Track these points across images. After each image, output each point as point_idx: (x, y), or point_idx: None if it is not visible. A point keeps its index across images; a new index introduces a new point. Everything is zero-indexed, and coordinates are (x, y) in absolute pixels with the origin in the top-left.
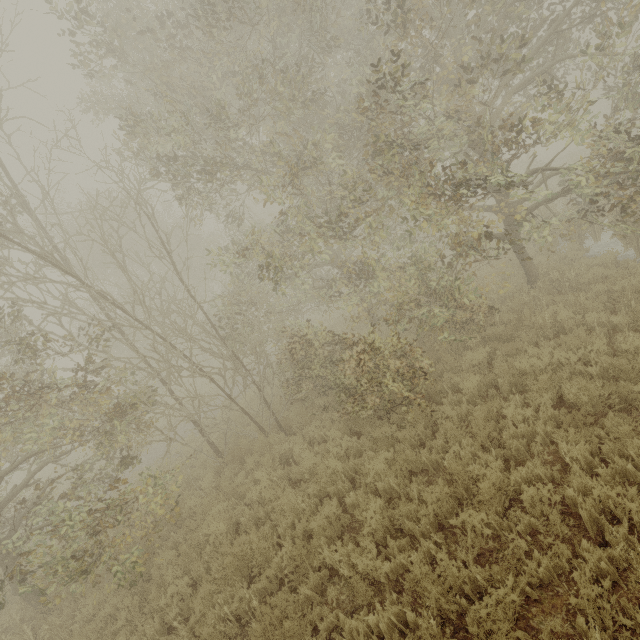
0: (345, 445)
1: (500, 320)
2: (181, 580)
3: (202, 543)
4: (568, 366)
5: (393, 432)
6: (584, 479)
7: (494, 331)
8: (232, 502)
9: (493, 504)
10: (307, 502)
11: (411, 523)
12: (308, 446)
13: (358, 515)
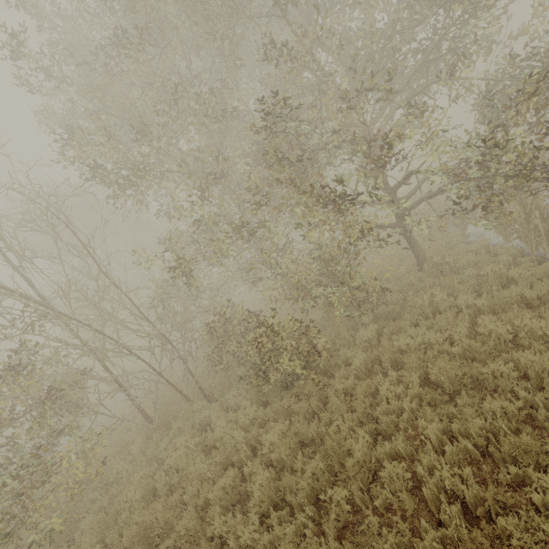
0: (252, 415)
1: (391, 299)
2: (93, 548)
3: (121, 509)
4: (437, 345)
5: (291, 404)
6: (432, 457)
7: (384, 310)
8: (154, 467)
9: (358, 479)
10: (213, 470)
11: (290, 496)
12: (225, 413)
13: (254, 483)
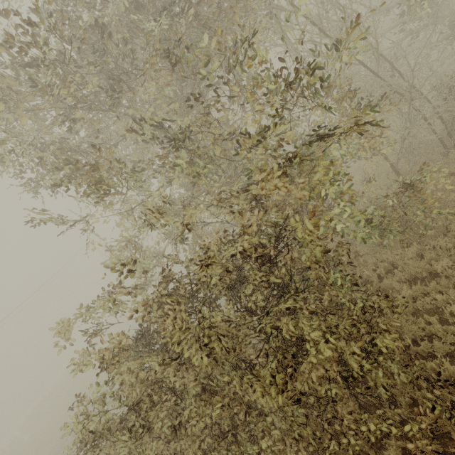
0: None
1: None
2: None
3: None
4: None
5: None
6: None
7: None
8: None
9: None
10: None
11: None
12: None
13: None
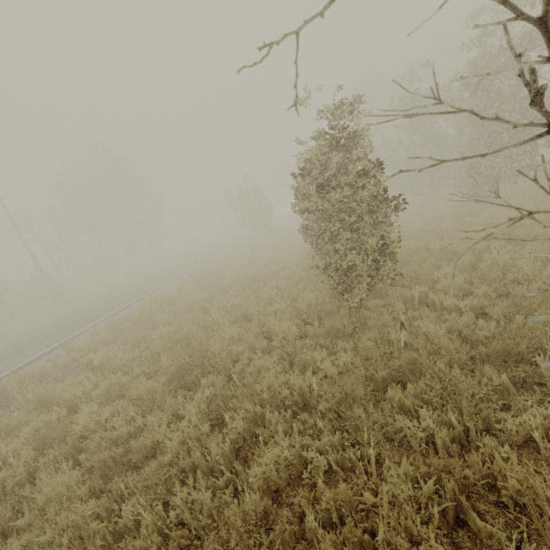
0: None
1: None
2: None
3: None
4: None
5: None
6: None
7: None
8: None
9: None
10: None
11: None
12: None
13: None
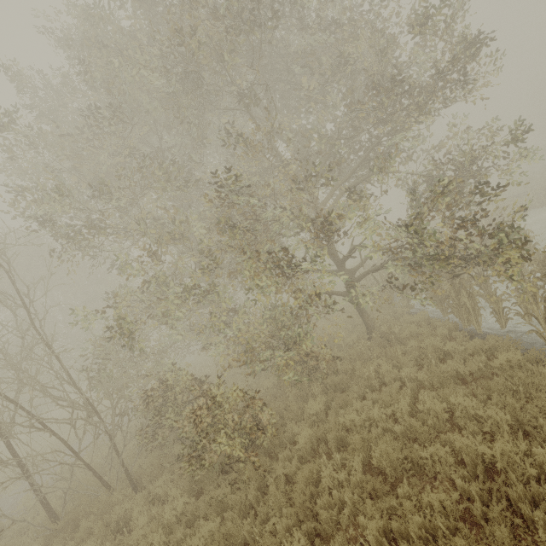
0: (181, 509)
1: (341, 368)
2: None
3: None
4: (382, 422)
5: (227, 494)
6: None
7: (334, 380)
8: None
9: None
10: None
11: None
12: (150, 506)
13: None
